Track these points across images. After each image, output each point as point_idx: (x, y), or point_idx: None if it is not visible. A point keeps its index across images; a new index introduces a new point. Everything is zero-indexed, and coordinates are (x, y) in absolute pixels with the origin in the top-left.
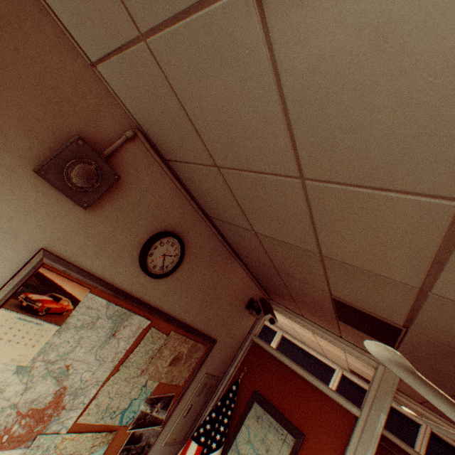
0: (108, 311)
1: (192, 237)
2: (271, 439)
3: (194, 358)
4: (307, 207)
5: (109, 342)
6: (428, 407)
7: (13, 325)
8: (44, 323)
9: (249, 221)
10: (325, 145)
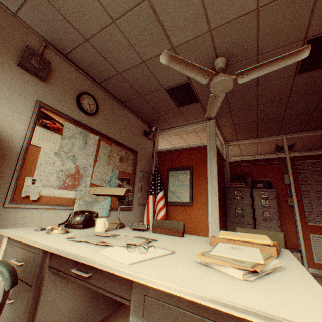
0: (78, 131)
1: (97, 96)
2: (181, 177)
3: (130, 160)
4: (124, 36)
5: (86, 147)
6: (241, 139)
7: (44, 133)
8: (55, 134)
9: (114, 68)
10: (110, 1)
